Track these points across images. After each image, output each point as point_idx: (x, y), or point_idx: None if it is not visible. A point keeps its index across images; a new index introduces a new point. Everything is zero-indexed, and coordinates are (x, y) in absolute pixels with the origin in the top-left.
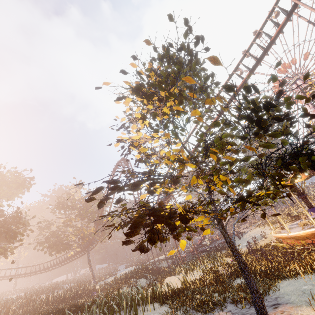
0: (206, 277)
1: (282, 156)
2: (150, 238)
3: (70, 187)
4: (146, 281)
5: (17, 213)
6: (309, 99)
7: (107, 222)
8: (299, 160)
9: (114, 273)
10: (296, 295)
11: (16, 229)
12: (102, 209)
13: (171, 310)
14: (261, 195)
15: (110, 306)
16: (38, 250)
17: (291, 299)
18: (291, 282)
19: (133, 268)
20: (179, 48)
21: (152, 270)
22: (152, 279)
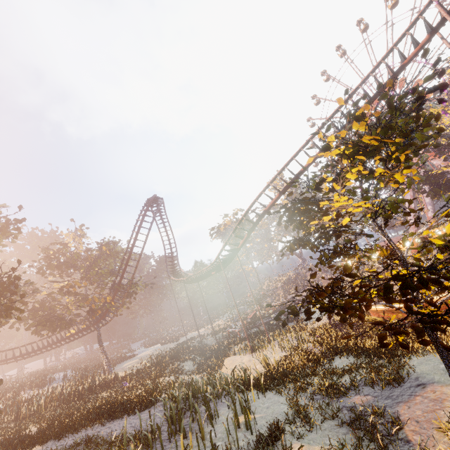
0: (295, 357)
1: None
2: None
3: (64, 234)
4: (195, 364)
5: (9, 278)
6: None
7: (129, 288)
8: None
9: (131, 356)
10: (438, 374)
11: (4, 301)
12: (124, 270)
13: (285, 398)
14: None
15: (206, 400)
16: (17, 329)
17: (435, 379)
18: (422, 361)
19: (160, 347)
20: (420, 96)
21: (196, 349)
22: (201, 361)
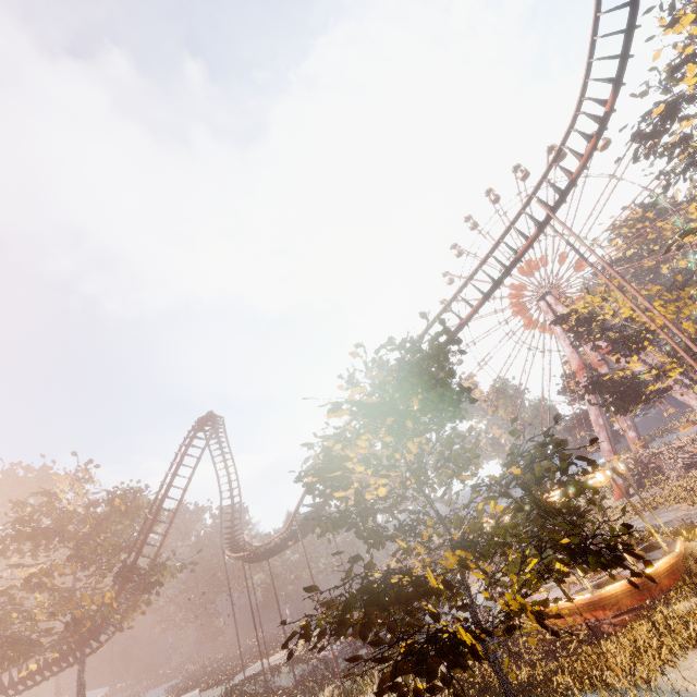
0: None
1: (567, 545)
2: (457, 694)
3: (56, 477)
4: None
5: None
6: (597, 491)
7: (150, 573)
8: (589, 561)
9: None
10: None
11: None
12: (144, 540)
13: None
14: (553, 609)
15: None
16: None
17: None
18: None
19: (197, 696)
20: (430, 353)
21: None
22: None
